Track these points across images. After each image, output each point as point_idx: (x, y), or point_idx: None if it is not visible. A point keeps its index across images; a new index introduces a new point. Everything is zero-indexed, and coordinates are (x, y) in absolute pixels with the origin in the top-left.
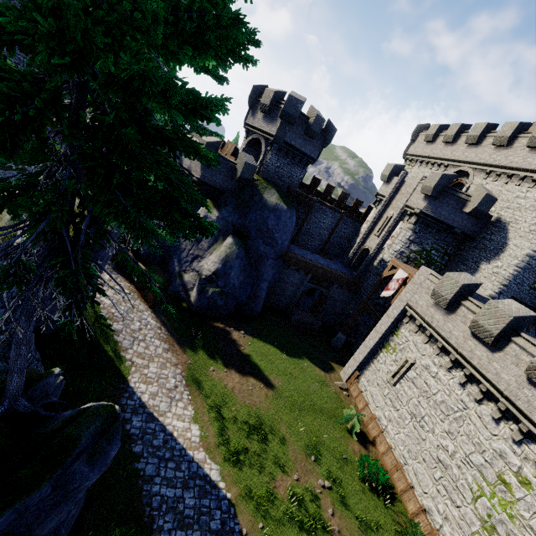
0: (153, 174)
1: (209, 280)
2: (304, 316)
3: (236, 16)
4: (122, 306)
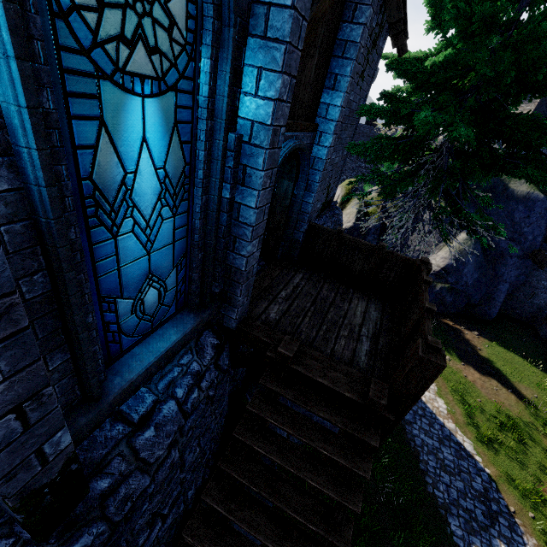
0: (541, 142)
1: (437, 276)
2: None
3: None
4: None
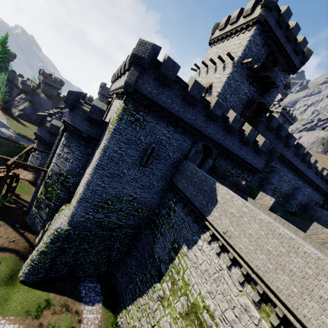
0: None
1: (21, 111)
2: None
3: None
4: None
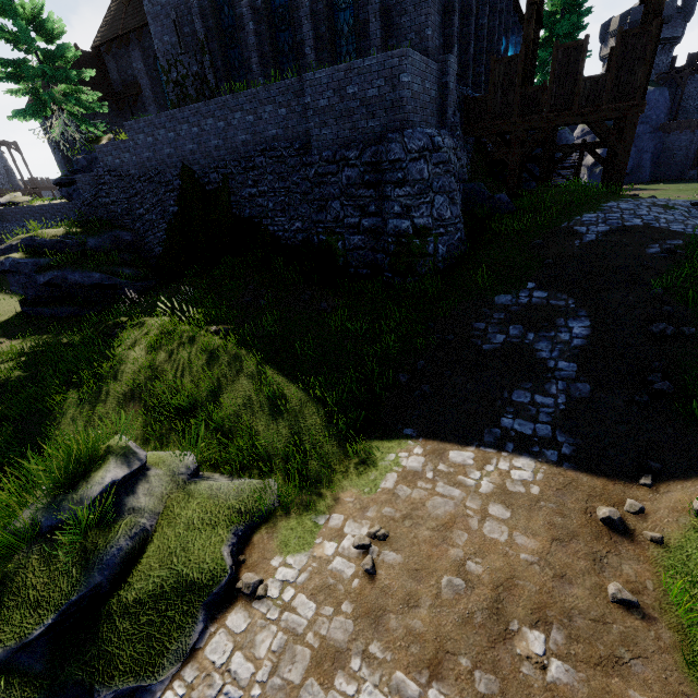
0: None
1: (595, 165)
2: None
3: (588, 7)
4: None
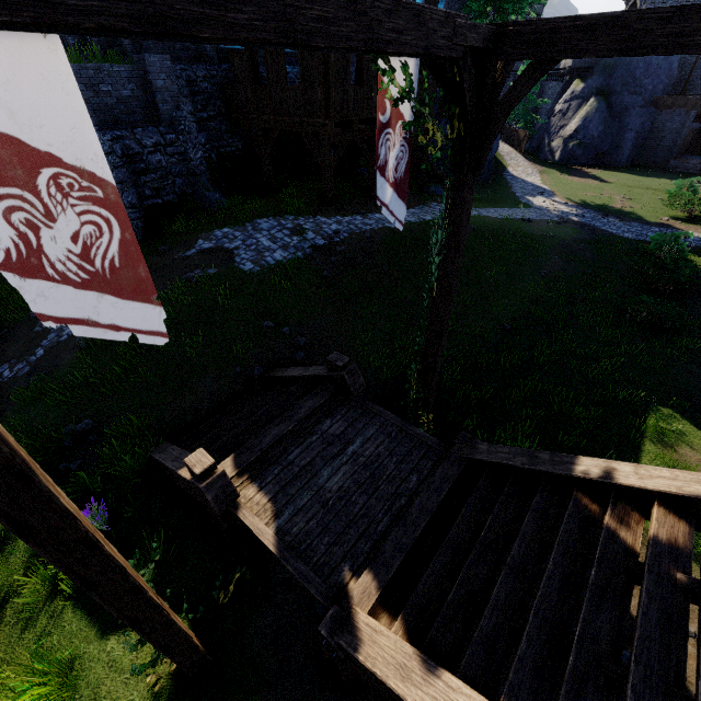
0: None
1: (570, 138)
2: (684, 161)
3: None
4: (506, 150)
